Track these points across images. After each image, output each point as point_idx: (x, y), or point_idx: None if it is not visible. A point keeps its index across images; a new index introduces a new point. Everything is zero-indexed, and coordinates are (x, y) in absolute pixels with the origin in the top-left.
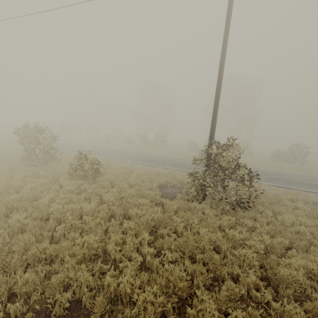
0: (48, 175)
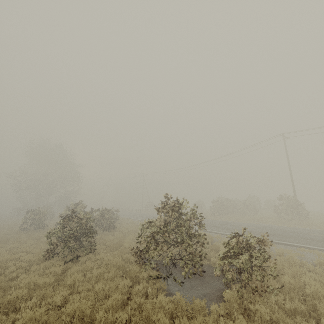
0: None
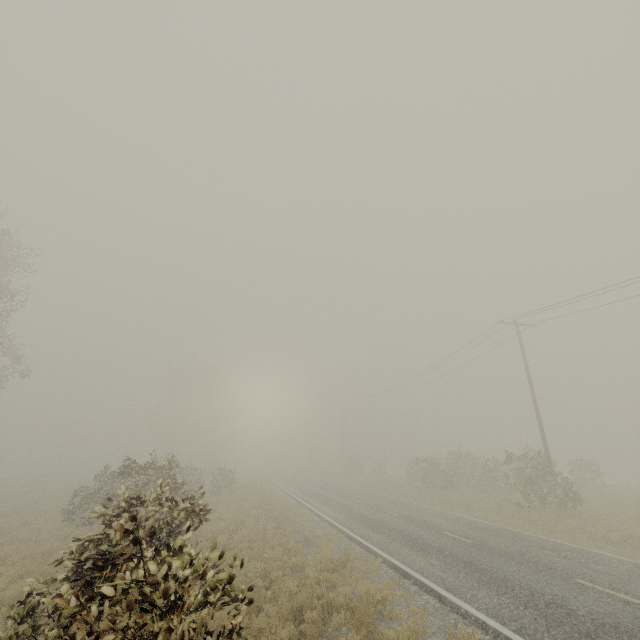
0: None
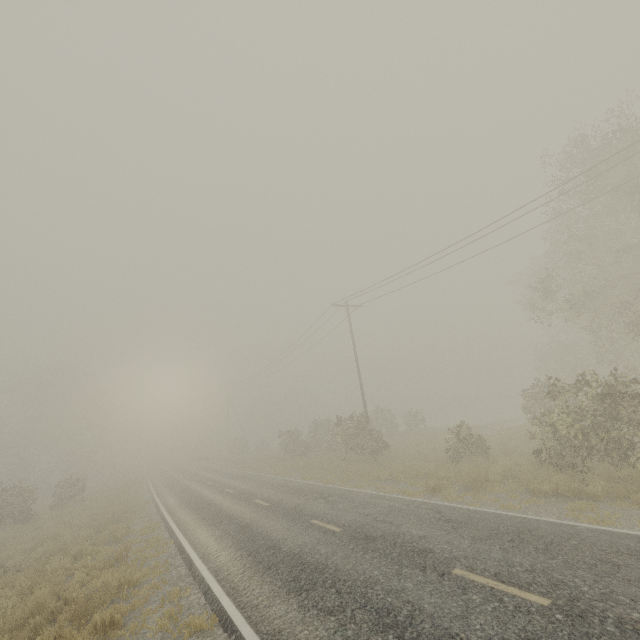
0: (512, 449)
